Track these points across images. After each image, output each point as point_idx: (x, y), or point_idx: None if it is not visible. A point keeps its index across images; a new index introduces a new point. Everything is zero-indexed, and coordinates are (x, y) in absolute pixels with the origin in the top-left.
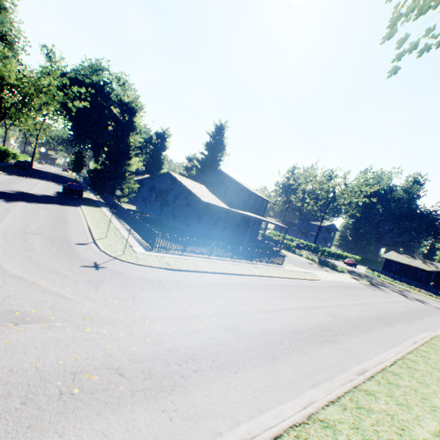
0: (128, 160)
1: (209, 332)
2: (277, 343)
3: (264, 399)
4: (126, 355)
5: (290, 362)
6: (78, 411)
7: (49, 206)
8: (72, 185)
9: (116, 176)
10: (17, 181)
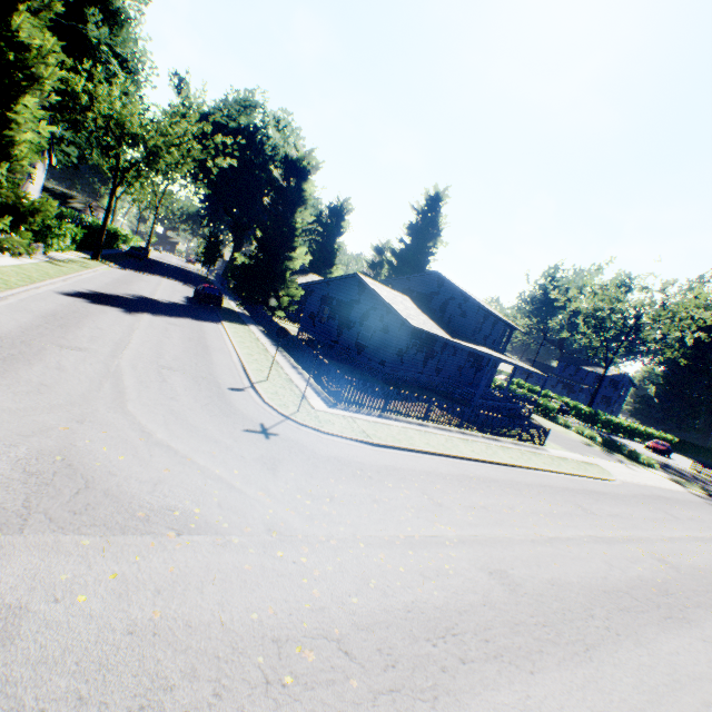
0: (290, 251)
1: (463, 577)
2: (583, 614)
3: None
4: (346, 613)
5: (620, 661)
6: None
7: (181, 322)
8: (208, 289)
9: (271, 276)
10: (134, 278)
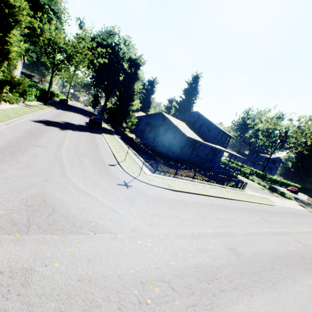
0: (131, 102)
1: (217, 252)
2: (270, 268)
3: None
4: (170, 269)
5: (287, 290)
6: None
7: (85, 134)
8: (95, 118)
9: (123, 113)
10: (62, 114)
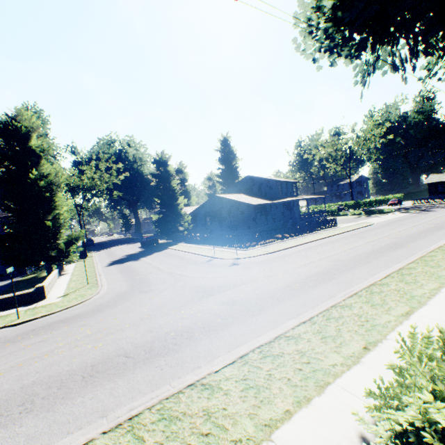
0: (176, 201)
1: (325, 264)
2: (366, 257)
3: (374, 272)
4: (299, 279)
5: (379, 261)
6: (303, 290)
7: (156, 254)
8: (149, 238)
9: (174, 217)
10: (110, 252)
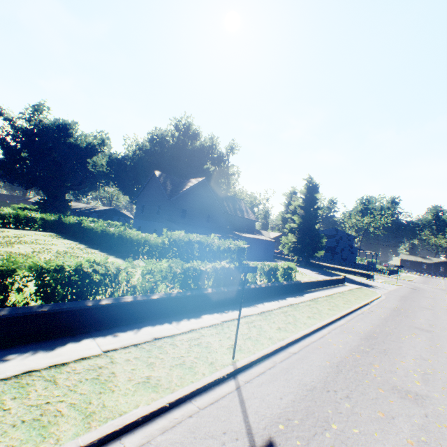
0: None
1: None
2: None
3: None
4: None
5: None
6: None
7: None
8: None
9: None
10: None
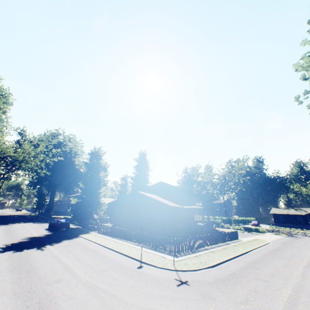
0: (98, 190)
1: None
2: None
3: None
4: None
5: None
6: None
7: (66, 243)
8: (60, 220)
9: (92, 203)
10: (11, 229)
